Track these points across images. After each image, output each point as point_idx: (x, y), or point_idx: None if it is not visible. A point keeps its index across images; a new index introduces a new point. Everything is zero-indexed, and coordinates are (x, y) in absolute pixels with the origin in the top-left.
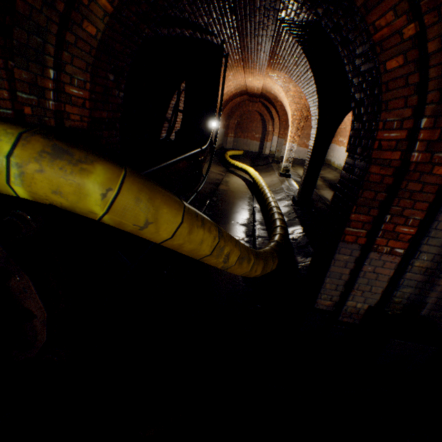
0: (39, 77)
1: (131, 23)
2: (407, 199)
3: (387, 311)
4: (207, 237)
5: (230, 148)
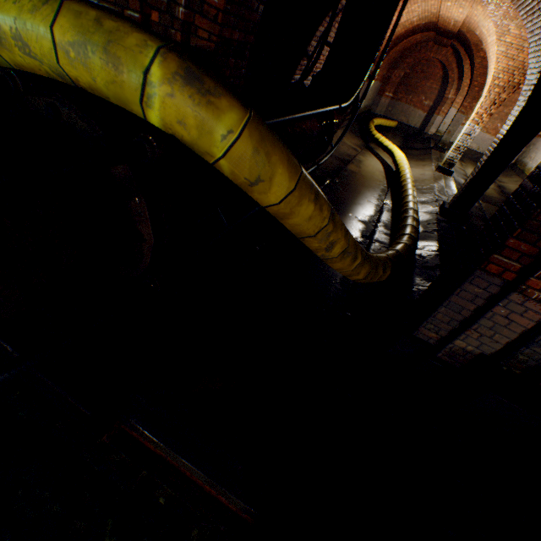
0: None
1: None
2: None
3: (502, 366)
4: (316, 215)
5: (380, 114)
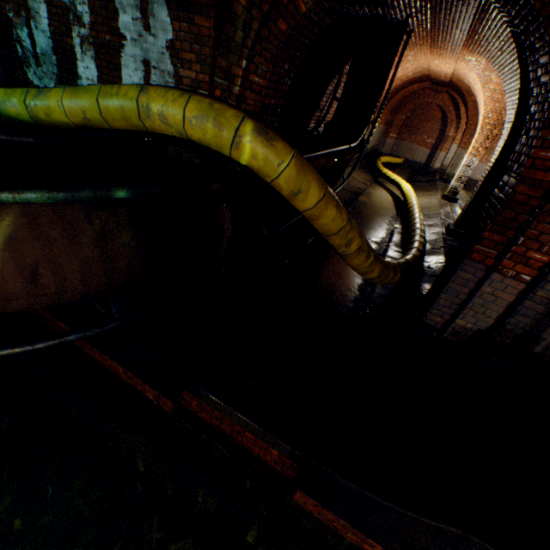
0: (233, 66)
1: (316, 18)
2: (546, 224)
3: (496, 337)
4: (338, 217)
5: (386, 152)
